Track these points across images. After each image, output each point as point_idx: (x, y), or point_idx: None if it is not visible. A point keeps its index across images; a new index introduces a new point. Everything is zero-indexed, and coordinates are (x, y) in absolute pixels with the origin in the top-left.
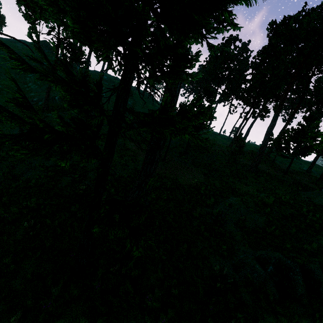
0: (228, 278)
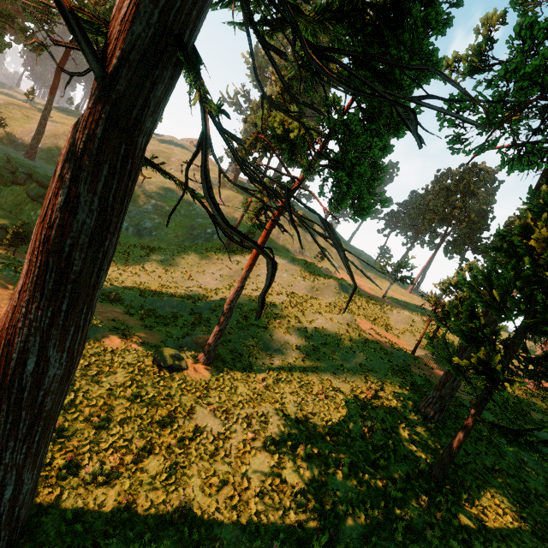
0: None
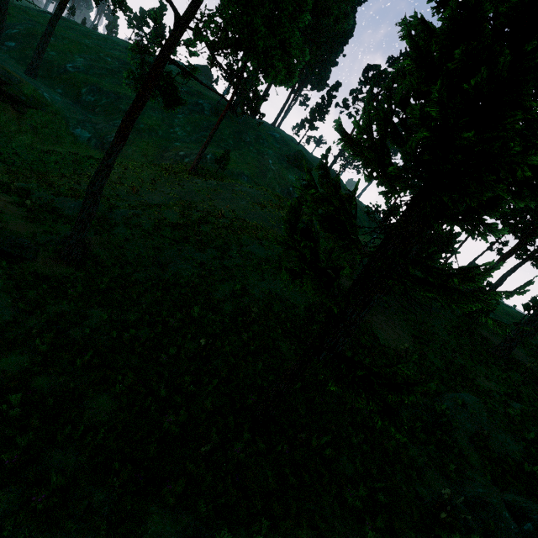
0: (457, 512)
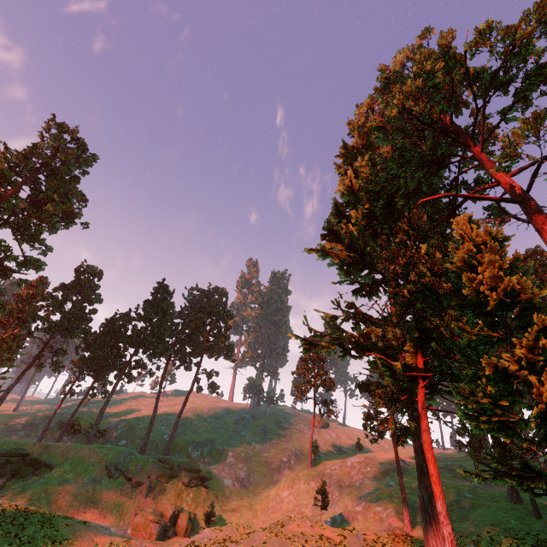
0: None
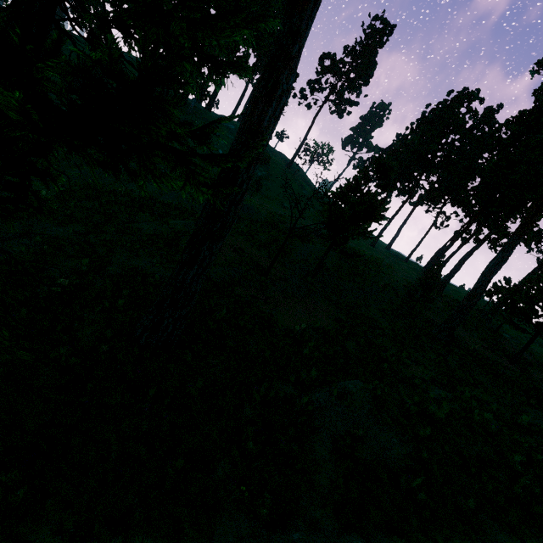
0: None
